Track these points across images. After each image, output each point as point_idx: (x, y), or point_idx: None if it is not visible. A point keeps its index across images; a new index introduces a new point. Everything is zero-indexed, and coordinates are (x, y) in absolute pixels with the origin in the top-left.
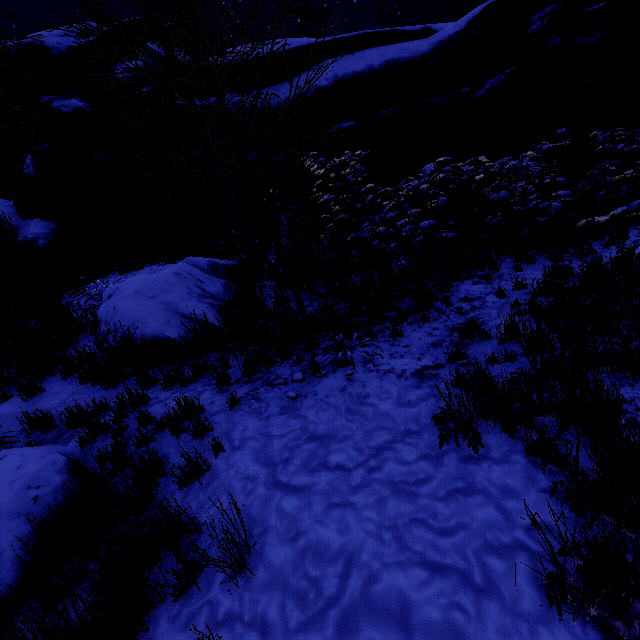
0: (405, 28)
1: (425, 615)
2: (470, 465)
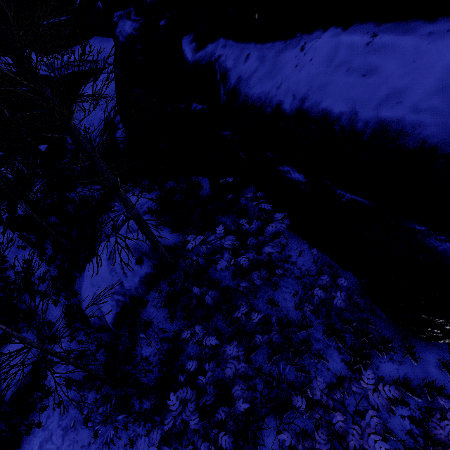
0: None
1: None
2: None
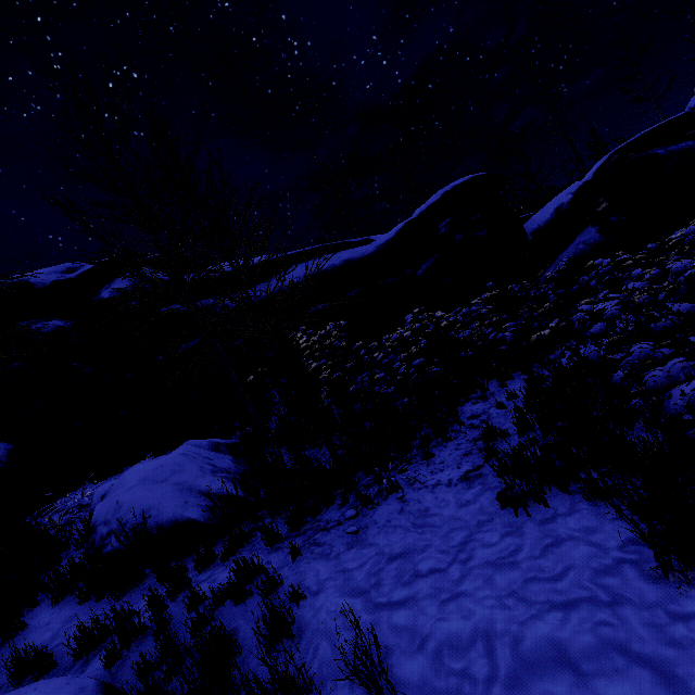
0: (351, 240)
1: (579, 644)
2: (548, 525)
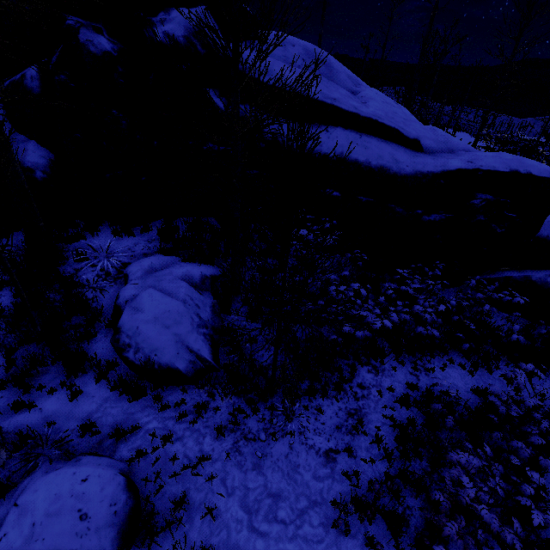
0: (404, 132)
1: None
2: (340, 536)
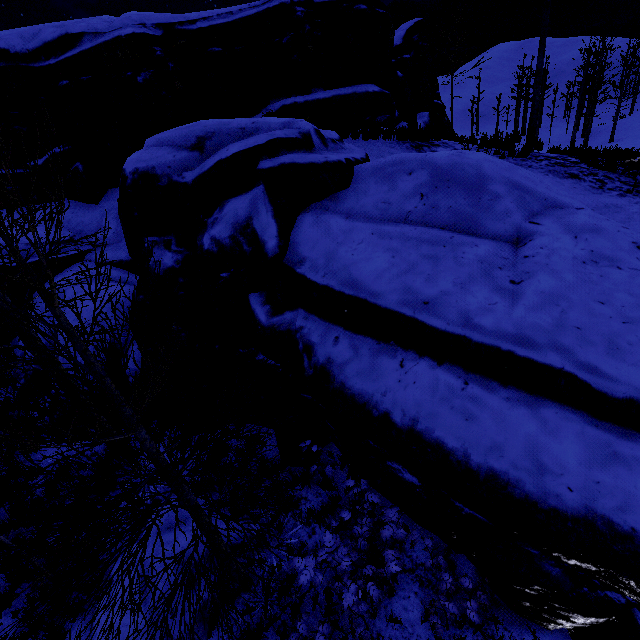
0: (591, 379)
1: None
2: None
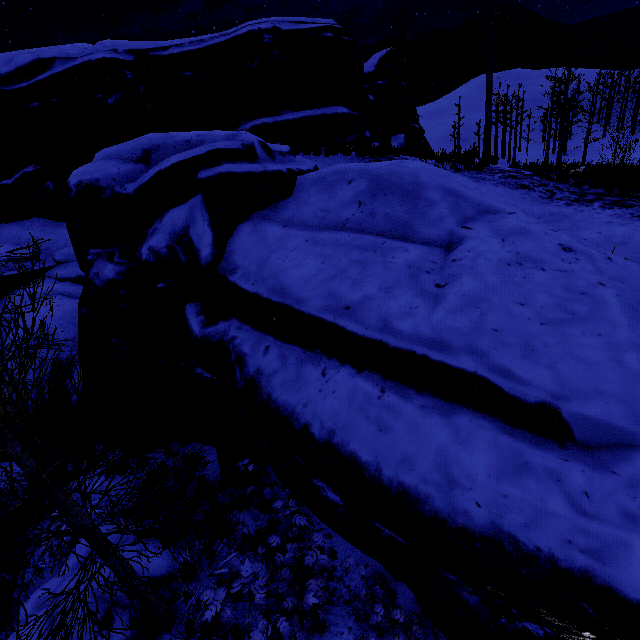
0: (503, 383)
1: None
2: None
